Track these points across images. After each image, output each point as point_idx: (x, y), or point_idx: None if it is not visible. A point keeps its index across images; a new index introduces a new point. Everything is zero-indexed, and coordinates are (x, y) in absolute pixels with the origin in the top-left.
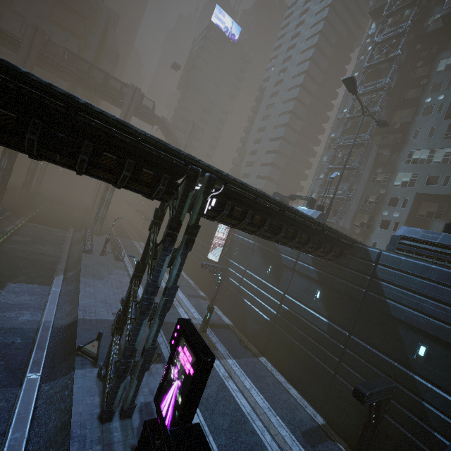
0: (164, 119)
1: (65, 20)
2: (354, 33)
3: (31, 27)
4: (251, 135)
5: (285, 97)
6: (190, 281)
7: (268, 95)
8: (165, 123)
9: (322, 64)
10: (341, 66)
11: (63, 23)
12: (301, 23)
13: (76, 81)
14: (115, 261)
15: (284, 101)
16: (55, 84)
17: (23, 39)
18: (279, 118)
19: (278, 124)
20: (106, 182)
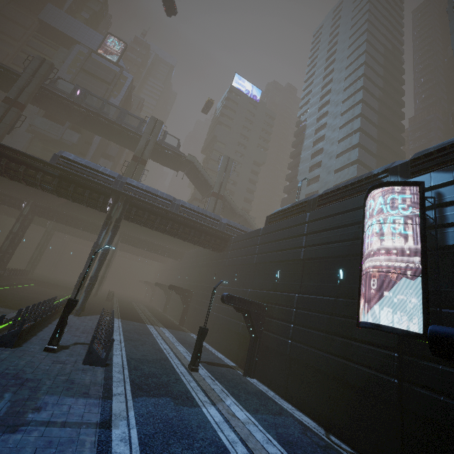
0: (191, 157)
1: (87, 85)
2: (397, 47)
3: (37, 59)
4: (303, 165)
5: (341, 109)
6: (301, 417)
7: (312, 122)
8: (192, 162)
9: (377, 70)
10: (397, 75)
11: (85, 87)
12: (332, 55)
13: (86, 120)
14: (81, 367)
15: (341, 114)
16: (65, 135)
17: (25, 70)
18: (341, 129)
19: (344, 135)
20: (115, 246)
